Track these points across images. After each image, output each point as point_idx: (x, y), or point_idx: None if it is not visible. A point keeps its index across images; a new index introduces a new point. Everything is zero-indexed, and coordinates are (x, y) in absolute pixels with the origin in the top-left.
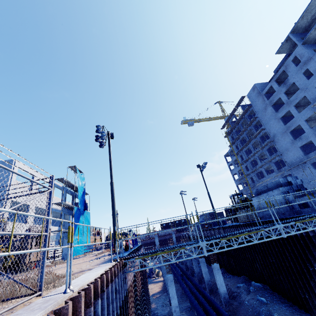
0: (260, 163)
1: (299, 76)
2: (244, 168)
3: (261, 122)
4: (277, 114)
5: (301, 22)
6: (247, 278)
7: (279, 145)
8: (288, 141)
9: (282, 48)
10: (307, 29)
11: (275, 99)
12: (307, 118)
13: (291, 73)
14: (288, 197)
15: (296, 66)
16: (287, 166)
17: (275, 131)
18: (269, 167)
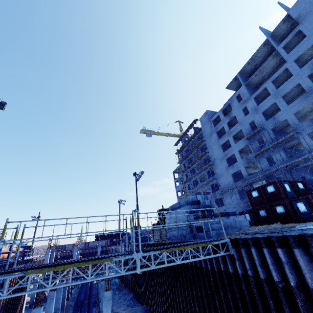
0: (200, 184)
1: (239, 112)
2: (187, 186)
3: (206, 146)
4: (219, 141)
5: (247, 67)
6: (147, 308)
7: (217, 170)
8: (224, 167)
9: (231, 84)
10: (251, 75)
11: (220, 128)
12: (241, 150)
13: (234, 108)
14: (190, 217)
15: (239, 103)
16: (220, 190)
17: (216, 156)
18: (208, 189)
